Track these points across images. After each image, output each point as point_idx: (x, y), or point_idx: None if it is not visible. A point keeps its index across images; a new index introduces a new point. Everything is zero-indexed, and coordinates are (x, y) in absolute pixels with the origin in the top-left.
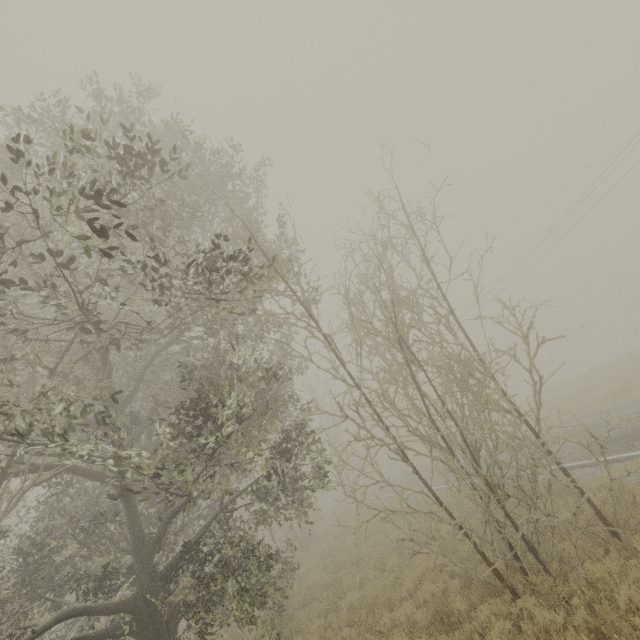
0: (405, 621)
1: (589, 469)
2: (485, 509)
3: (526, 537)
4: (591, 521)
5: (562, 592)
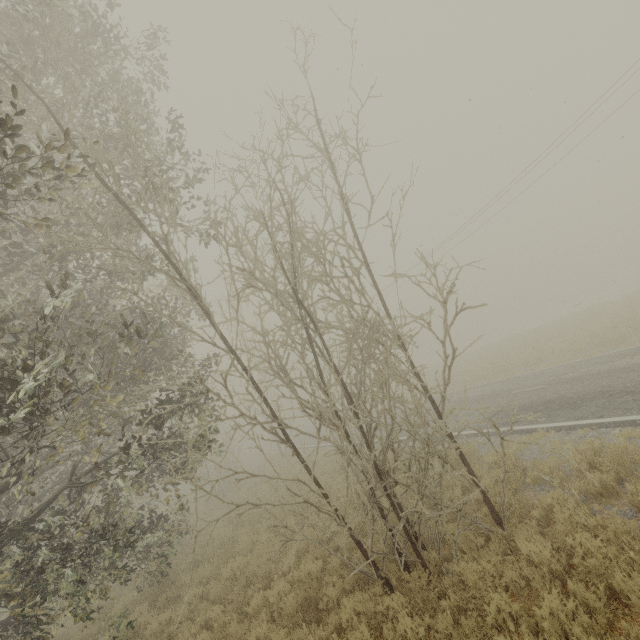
0: (276, 602)
1: (491, 438)
2: (368, 498)
3: (410, 523)
4: (480, 500)
5: (432, 592)
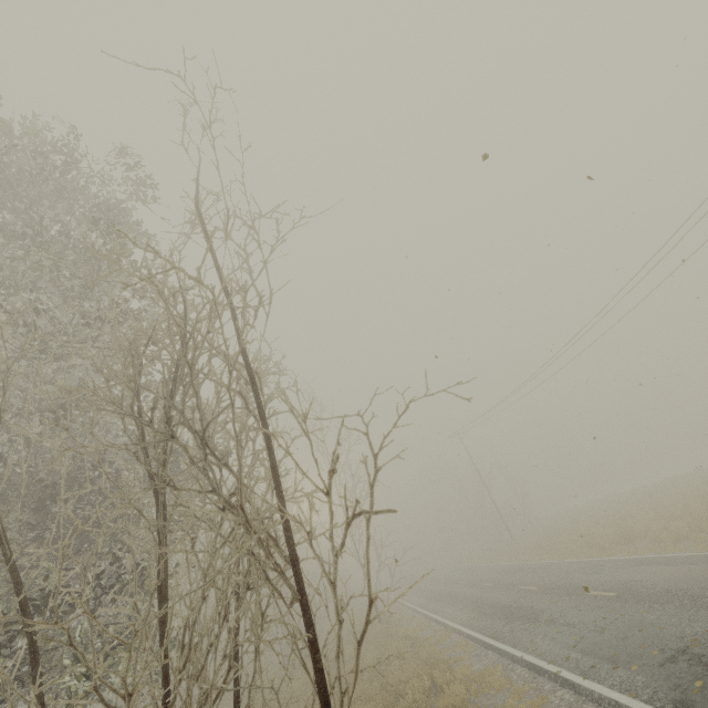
0: None
1: None
2: None
3: None
4: None
5: None
